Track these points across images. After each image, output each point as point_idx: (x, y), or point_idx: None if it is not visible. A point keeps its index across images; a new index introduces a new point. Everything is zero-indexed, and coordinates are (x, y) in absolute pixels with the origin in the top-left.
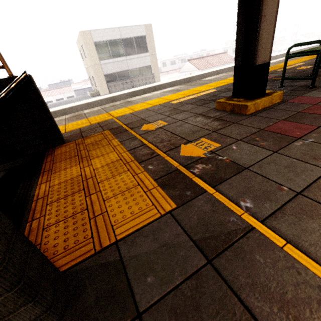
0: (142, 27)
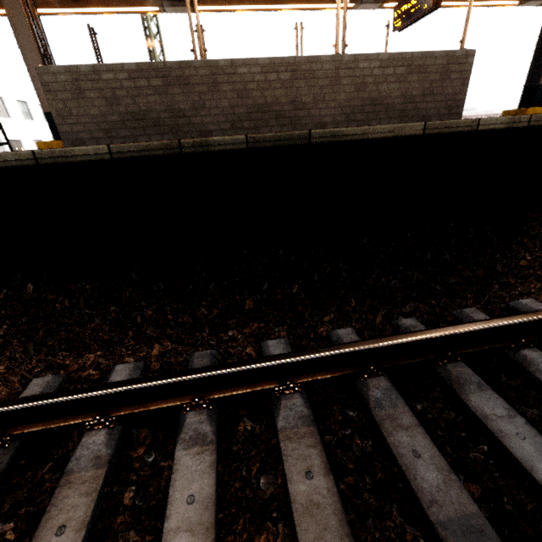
0: None
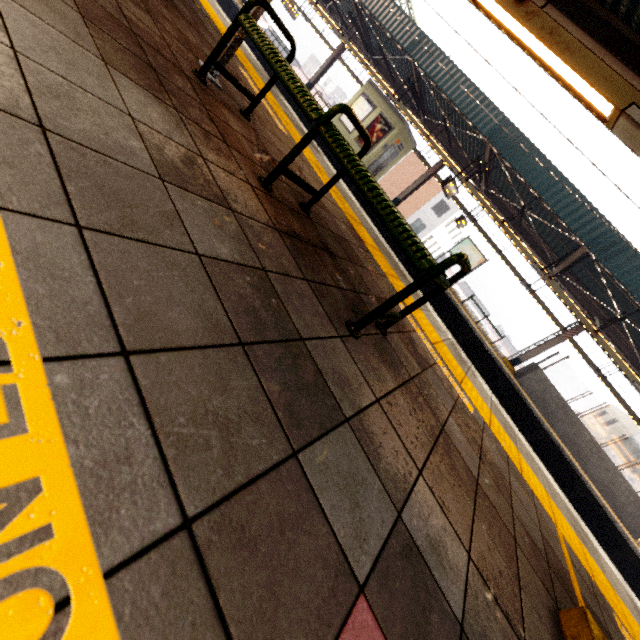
0: None
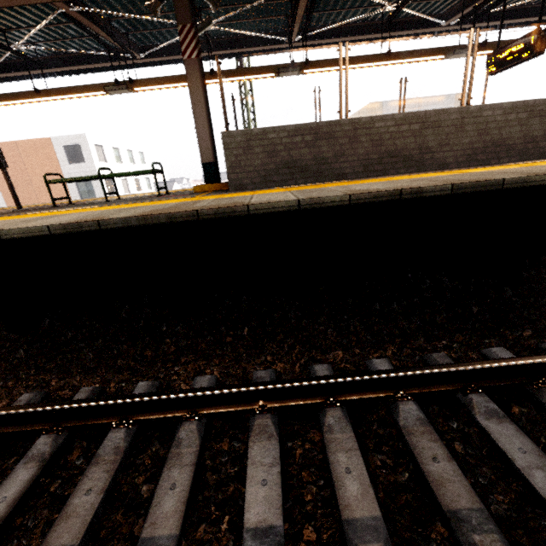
0: (452, 98)
